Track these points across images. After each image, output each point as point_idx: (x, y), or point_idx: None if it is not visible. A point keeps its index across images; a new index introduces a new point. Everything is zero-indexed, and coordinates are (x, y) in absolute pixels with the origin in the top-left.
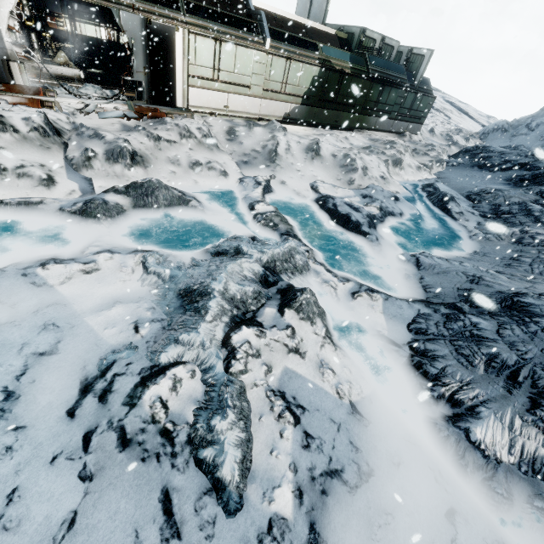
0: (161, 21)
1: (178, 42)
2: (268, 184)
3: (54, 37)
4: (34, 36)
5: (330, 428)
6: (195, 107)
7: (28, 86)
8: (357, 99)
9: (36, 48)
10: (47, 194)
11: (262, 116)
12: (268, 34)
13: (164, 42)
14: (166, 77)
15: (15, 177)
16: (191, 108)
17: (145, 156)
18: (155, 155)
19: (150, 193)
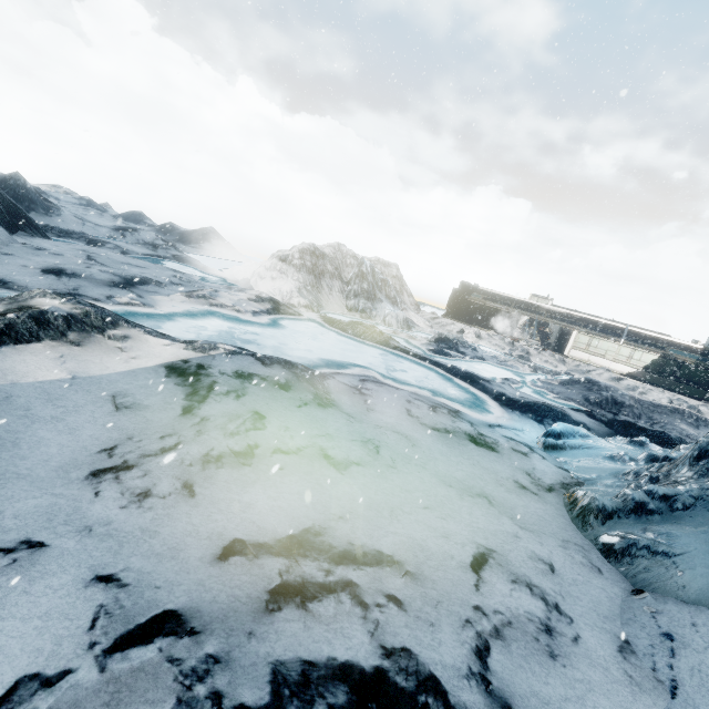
0: (569, 328)
1: (573, 335)
2: (569, 373)
3: (540, 333)
4: (531, 331)
5: (516, 368)
6: (572, 356)
7: (515, 337)
8: (700, 380)
9: (530, 334)
10: (501, 351)
11: (610, 369)
12: (623, 338)
13: (567, 334)
14: (563, 344)
15: (498, 346)
16: (569, 356)
17: (531, 355)
18: (535, 356)
19: (523, 357)
